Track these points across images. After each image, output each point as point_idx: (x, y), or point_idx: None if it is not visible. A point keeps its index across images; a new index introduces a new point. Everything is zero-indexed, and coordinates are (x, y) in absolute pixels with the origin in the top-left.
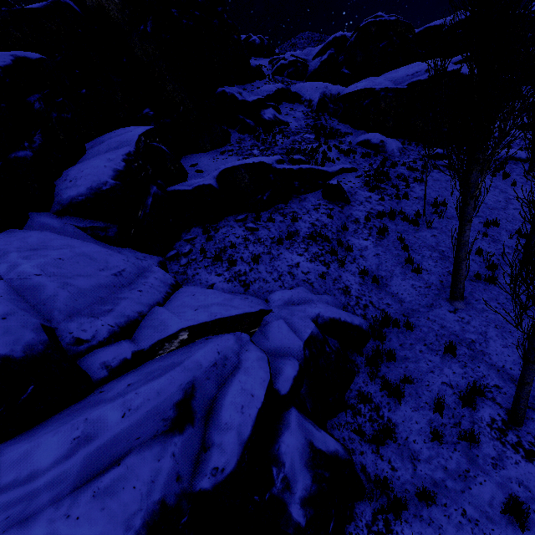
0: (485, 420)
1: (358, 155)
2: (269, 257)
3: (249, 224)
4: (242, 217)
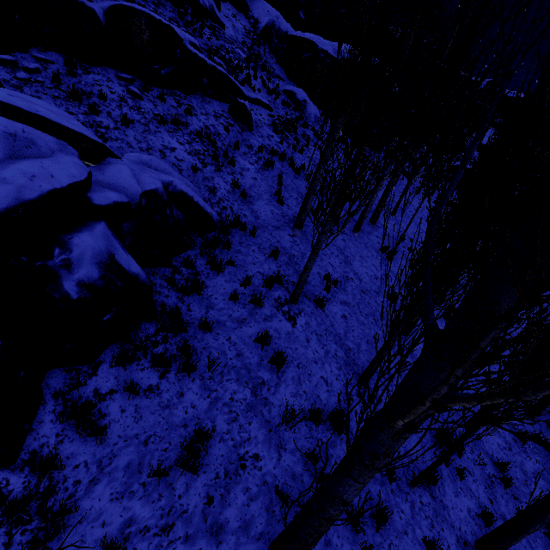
0: (274, 297)
1: (280, 100)
2: (144, 128)
3: (133, 87)
4: (126, 76)
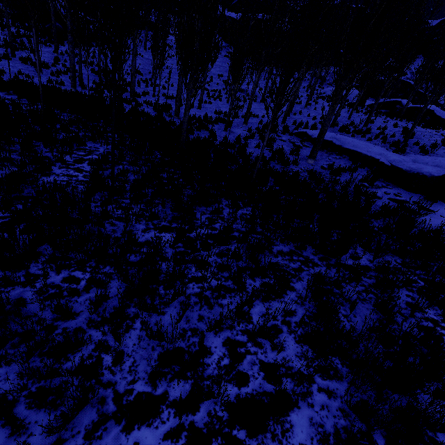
0: None
1: None
2: None
3: None
4: None
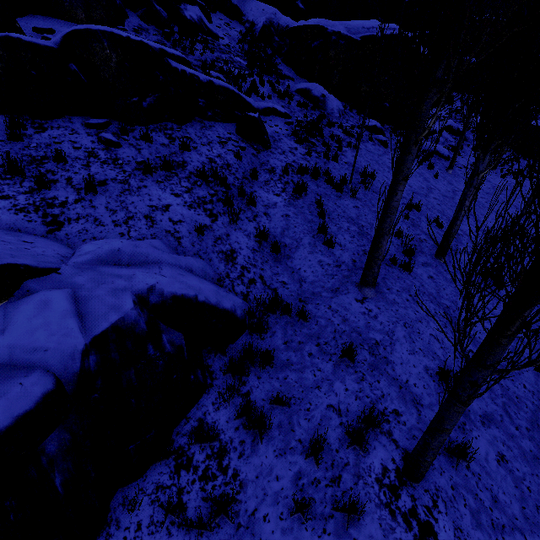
0: (374, 472)
1: (294, 102)
2: (121, 188)
3: (105, 133)
4: (96, 121)
